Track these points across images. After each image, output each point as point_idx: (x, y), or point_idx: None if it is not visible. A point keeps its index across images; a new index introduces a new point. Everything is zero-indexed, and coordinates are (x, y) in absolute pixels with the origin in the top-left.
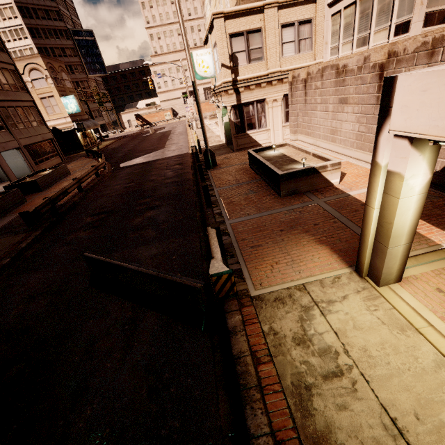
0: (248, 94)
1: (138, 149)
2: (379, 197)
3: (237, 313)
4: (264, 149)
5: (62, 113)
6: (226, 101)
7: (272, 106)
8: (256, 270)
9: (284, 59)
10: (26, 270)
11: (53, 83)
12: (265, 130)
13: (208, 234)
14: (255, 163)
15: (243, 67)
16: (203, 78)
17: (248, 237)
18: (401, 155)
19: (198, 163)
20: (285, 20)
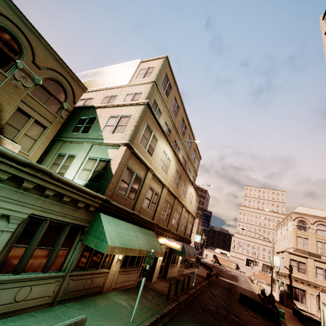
0: (296, 283)
1: (222, 274)
2: (322, 316)
3: (283, 325)
4: (301, 310)
5: (192, 239)
6: (284, 280)
7: (309, 296)
8: (290, 325)
9: (317, 279)
10: (213, 288)
11: (197, 228)
12: (304, 306)
13: (277, 307)
14: (295, 311)
15: (295, 272)
16: (273, 265)
17: (288, 322)
18: (323, 306)
19: (264, 297)
20: (318, 265)
